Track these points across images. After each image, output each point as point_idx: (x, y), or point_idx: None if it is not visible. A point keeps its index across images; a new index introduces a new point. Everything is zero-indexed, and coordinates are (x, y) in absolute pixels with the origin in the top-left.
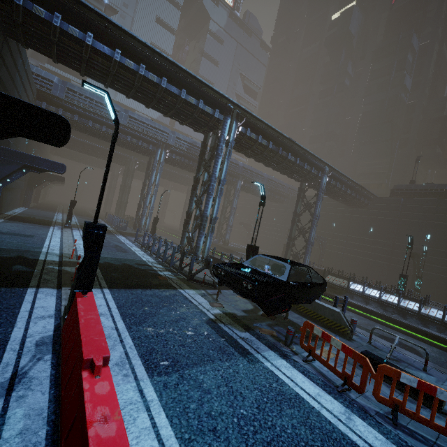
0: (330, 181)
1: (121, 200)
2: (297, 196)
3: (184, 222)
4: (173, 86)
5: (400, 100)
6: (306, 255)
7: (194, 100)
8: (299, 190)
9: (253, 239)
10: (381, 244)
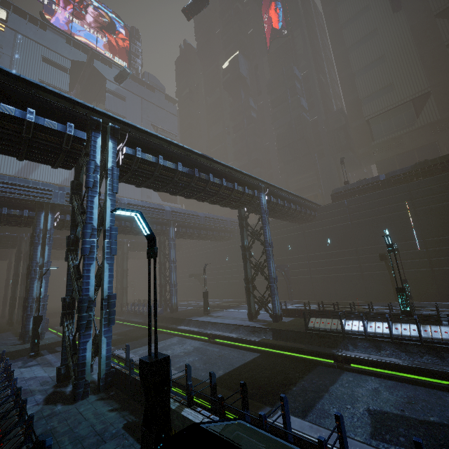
0: (270, 200)
1: (13, 296)
2: (240, 226)
3: (61, 318)
4: None
5: (304, 119)
6: (273, 298)
7: (14, 110)
8: (239, 218)
9: (205, 294)
10: (345, 254)
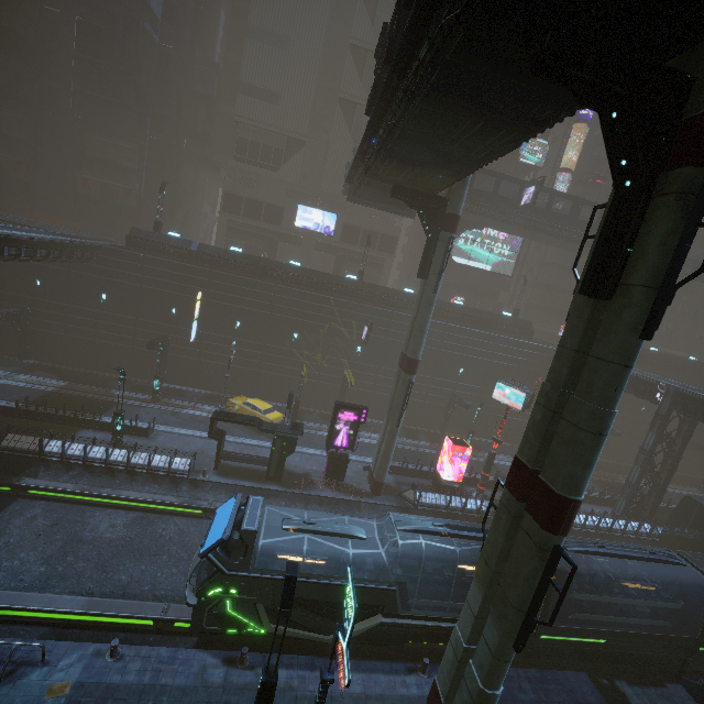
0: None
1: None
2: None
3: None
4: None
5: (145, 37)
6: None
7: None
8: None
9: None
10: (121, 321)
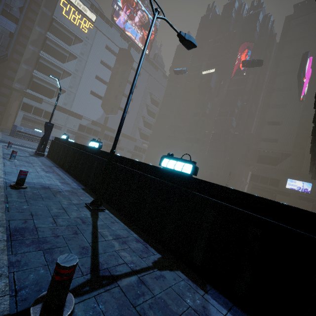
0: None
1: None
2: None
3: None
4: None
5: (229, 133)
6: None
7: None
8: None
9: None
10: None
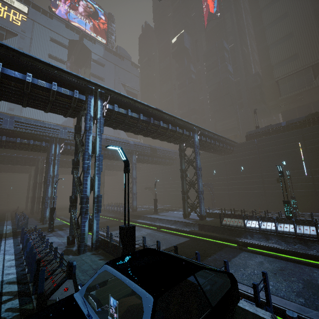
0: (201, 138)
1: (34, 196)
2: (179, 156)
3: (69, 208)
4: (14, 70)
5: (229, 80)
6: (200, 204)
7: (45, 84)
8: (179, 151)
9: (155, 200)
10: (253, 177)
